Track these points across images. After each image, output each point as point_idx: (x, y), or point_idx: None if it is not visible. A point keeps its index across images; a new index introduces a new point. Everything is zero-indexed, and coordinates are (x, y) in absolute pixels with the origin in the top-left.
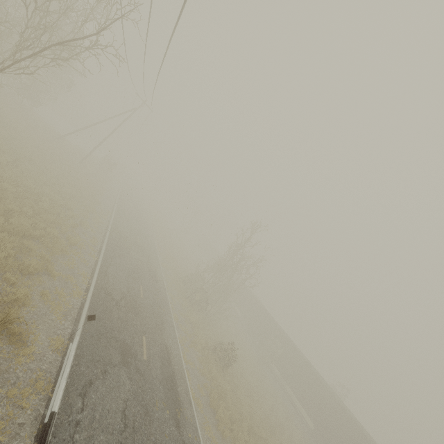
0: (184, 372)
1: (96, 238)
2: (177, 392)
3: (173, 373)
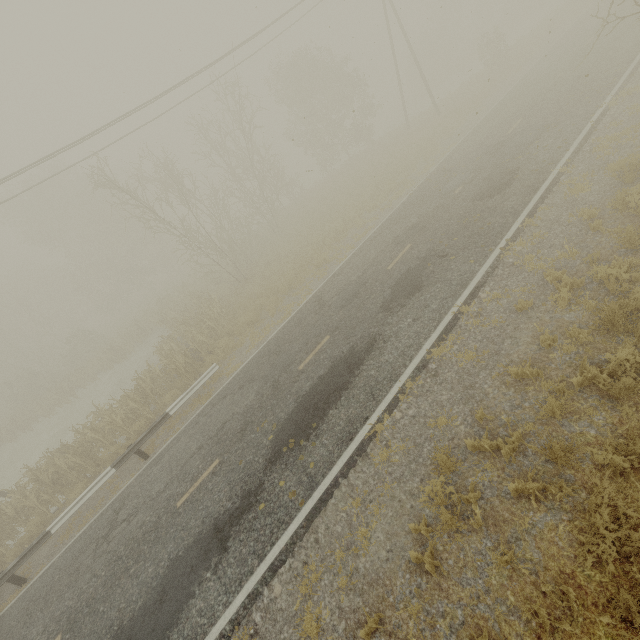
0: (395, 381)
1: (369, 228)
2: (325, 415)
3: (347, 385)
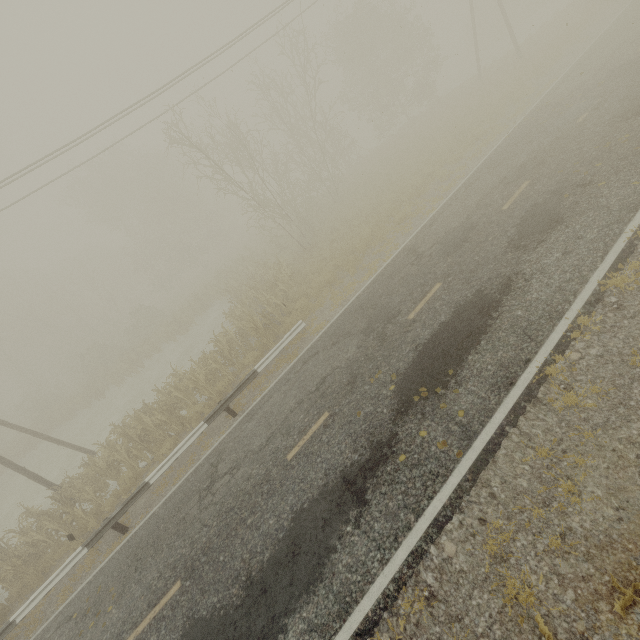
0: (558, 320)
1: (457, 177)
2: (462, 362)
3: (484, 328)
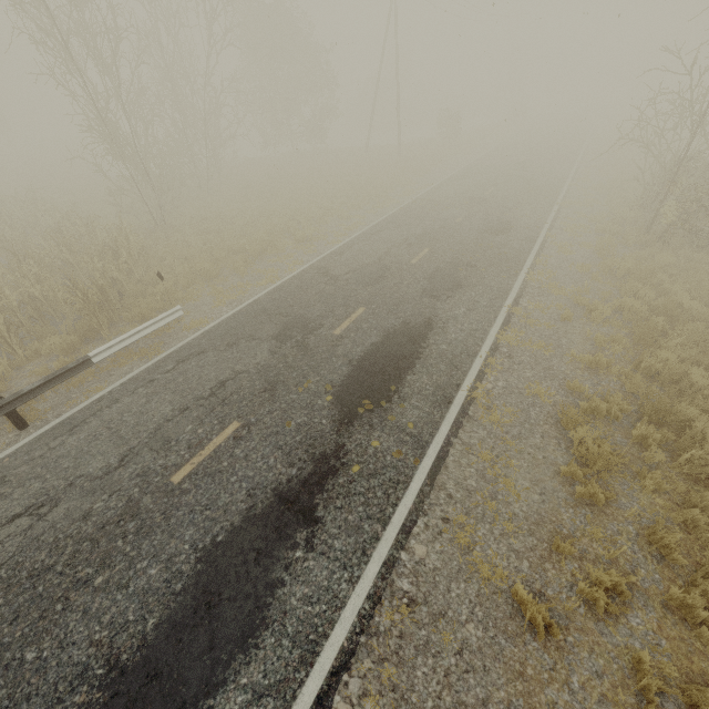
0: (474, 357)
1: (359, 223)
2: (401, 380)
3: (416, 354)
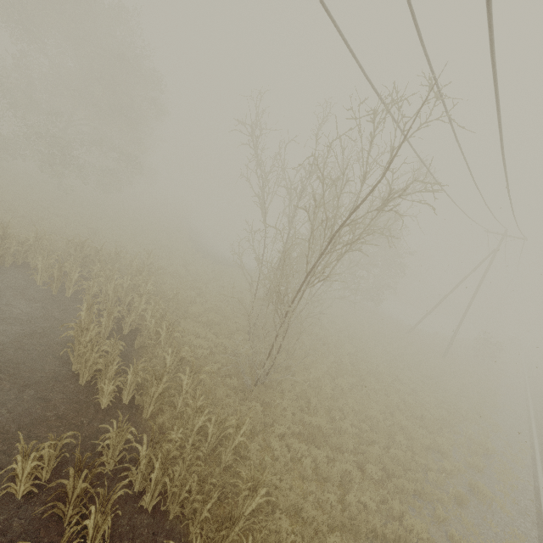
0: None
1: (518, 534)
2: None
3: None
